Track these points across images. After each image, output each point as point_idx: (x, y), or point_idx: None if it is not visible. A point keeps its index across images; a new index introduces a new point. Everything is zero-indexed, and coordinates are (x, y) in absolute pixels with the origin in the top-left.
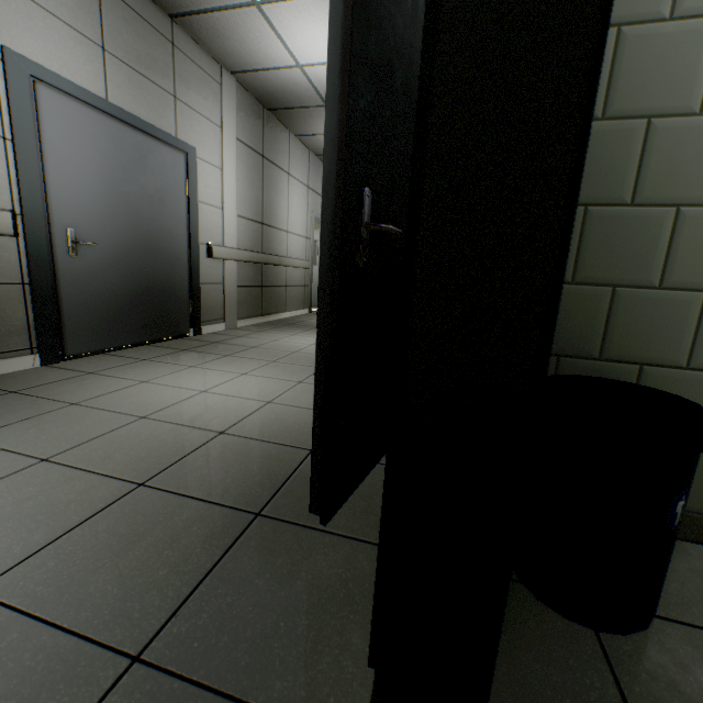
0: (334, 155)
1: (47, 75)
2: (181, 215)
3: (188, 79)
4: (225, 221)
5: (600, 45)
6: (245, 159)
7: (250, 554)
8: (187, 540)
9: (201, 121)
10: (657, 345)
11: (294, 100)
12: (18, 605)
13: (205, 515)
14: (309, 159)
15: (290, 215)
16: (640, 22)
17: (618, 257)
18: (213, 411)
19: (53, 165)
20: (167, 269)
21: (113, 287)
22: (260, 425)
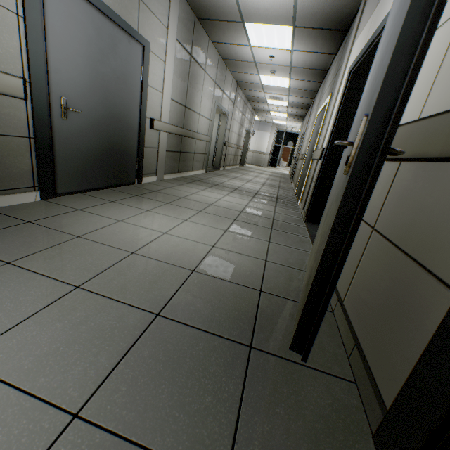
0: (393, 87)
1: None
2: (136, 95)
3: None
4: (163, 102)
5: None
6: (180, 56)
7: (262, 384)
8: (212, 369)
9: (155, 21)
10: None
11: (220, 14)
12: (114, 430)
13: (215, 346)
14: (218, 61)
15: (202, 102)
16: None
17: None
18: (179, 251)
19: (53, 43)
20: (124, 135)
21: (89, 145)
22: (216, 266)
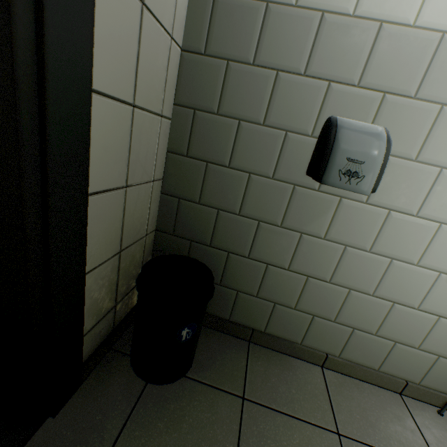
0: None
1: None
2: None
3: None
4: None
5: (45, 128)
6: None
7: None
8: None
9: None
10: (236, 244)
11: None
12: None
13: None
14: None
15: None
16: (239, 61)
17: (221, 194)
18: None
19: None
20: None
21: None
22: None
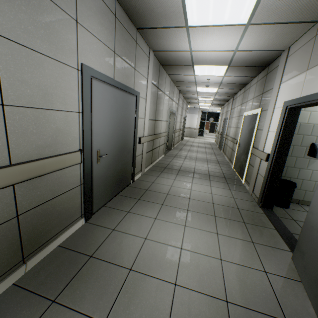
0: None
1: (96, 73)
2: (132, 127)
3: (139, 58)
4: (145, 124)
5: None
6: (152, 91)
7: None
8: None
9: (141, 78)
10: None
11: (178, 62)
12: None
13: None
14: (170, 84)
15: (163, 112)
16: None
17: None
18: (203, 273)
19: (94, 120)
20: (126, 155)
21: (109, 172)
22: (238, 290)
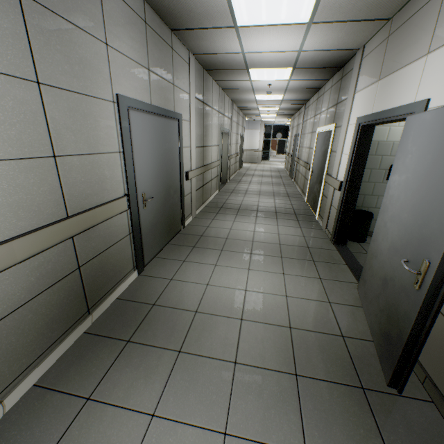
0: None
1: (132, 102)
2: (177, 160)
3: (177, 69)
4: (191, 154)
5: None
6: (197, 109)
7: (383, 414)
8: (352, 410)
9: (182, 94)
10: None
11: (227, 66)
12: None
13: (343, 392)
14: (219, 93)
15: (212, 135)
16: None
17: None
18: (268, 308)
19: (136, 158)
20: (173, 196)
21: (157, 218)
22: (301, 318)
